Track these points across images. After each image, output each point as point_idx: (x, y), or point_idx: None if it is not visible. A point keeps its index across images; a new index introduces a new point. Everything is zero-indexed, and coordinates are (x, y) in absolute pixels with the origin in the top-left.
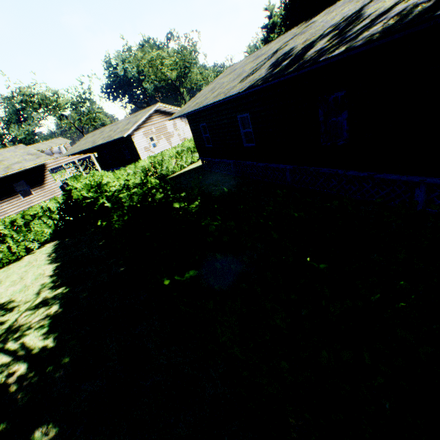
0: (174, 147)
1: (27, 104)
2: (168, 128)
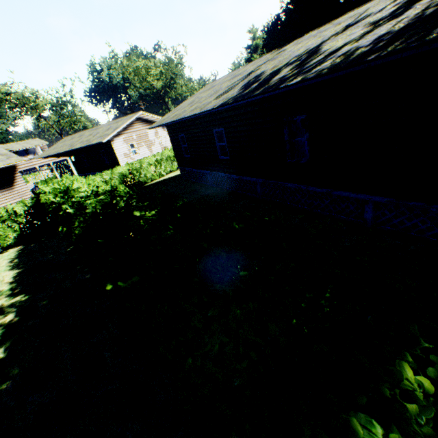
0: (153, 155)
1: (2, 102)
2: (149, 136)
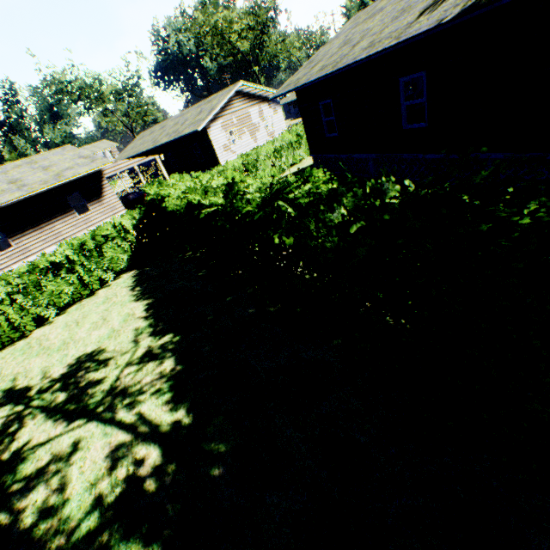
0: (271, 141)
1: (63, 95)
2: (252, 117)
